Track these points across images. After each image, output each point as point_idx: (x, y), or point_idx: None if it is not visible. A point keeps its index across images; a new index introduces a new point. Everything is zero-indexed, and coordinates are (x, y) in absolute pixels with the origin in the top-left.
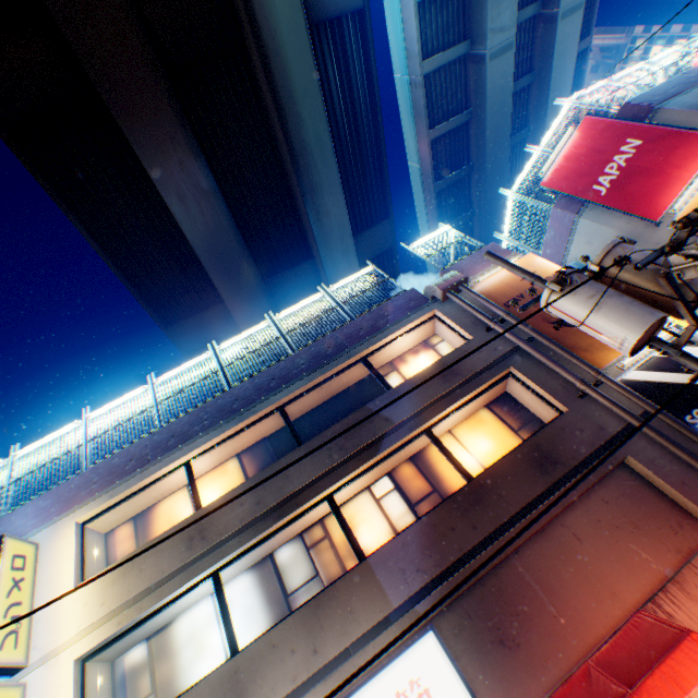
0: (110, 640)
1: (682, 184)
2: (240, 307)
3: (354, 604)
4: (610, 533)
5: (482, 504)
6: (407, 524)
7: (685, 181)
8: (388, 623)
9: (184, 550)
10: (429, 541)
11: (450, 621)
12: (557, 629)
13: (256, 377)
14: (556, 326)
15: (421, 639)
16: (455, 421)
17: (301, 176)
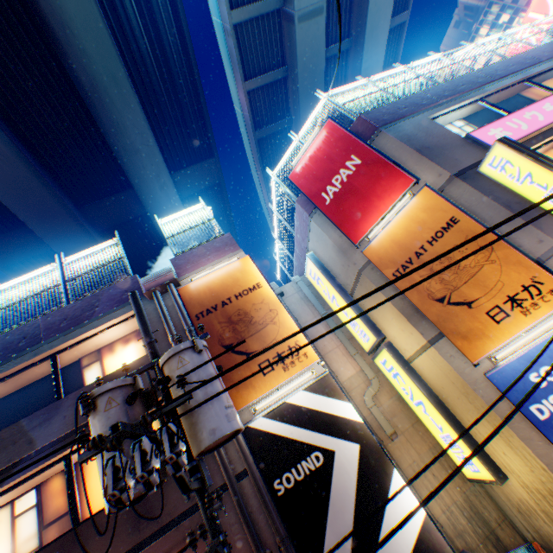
0: None
1: (379, 215)
2: (50, 231)
3: None
4: None
5: None
6: (28, 550)
7: (381, 213)
8: None
9: None
10: None
11: None
12: None
13: None
14: None
15: None
16: None
17: (98, 113)
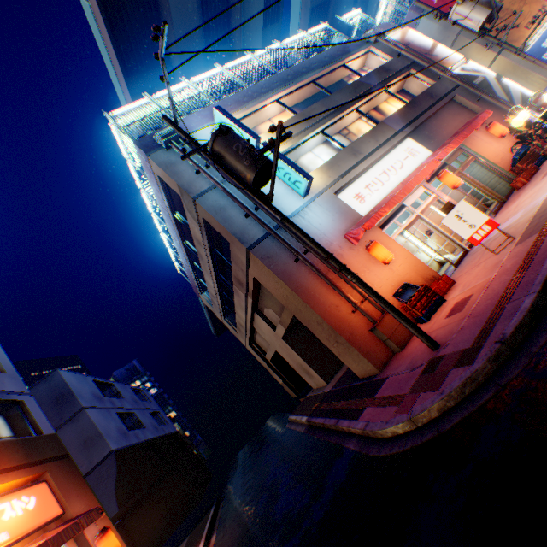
0: (289, 151)
1: None
2: (188, 70)
3: (384, 131)
4: (452, 116)
5: (415, 107)
6: None
7: None
8: (397, 134)
9: (305, 124)
10: (401, 116)
11: (413, 137)
12: (443, 136)
13: (292, 68)
14: (453, 24)
15: (406, 140)
16: (387, 97)
17: None
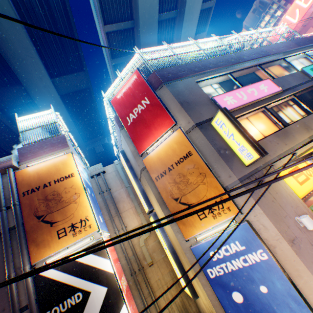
0: None
1: (154, 139)
2: None
3: None
4: None
5: None
6: None
7: (155, 138)
8: None
9: None
10: None
11: None
12: None
13: None
14: None
15: None
16: None
17: None
